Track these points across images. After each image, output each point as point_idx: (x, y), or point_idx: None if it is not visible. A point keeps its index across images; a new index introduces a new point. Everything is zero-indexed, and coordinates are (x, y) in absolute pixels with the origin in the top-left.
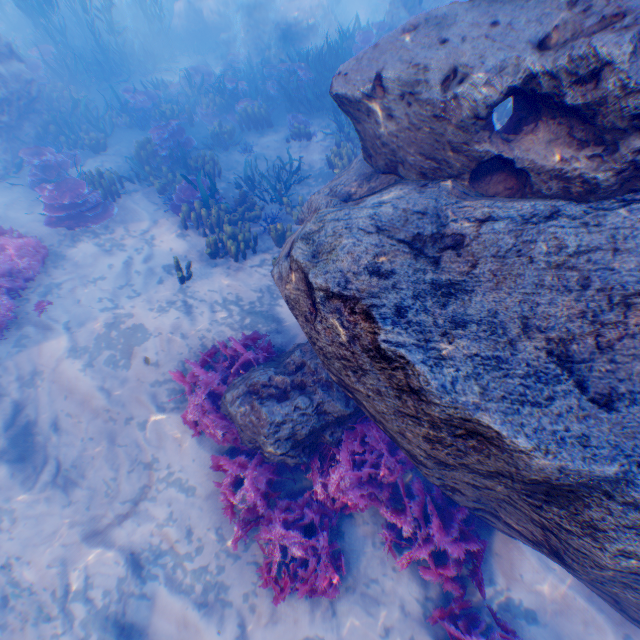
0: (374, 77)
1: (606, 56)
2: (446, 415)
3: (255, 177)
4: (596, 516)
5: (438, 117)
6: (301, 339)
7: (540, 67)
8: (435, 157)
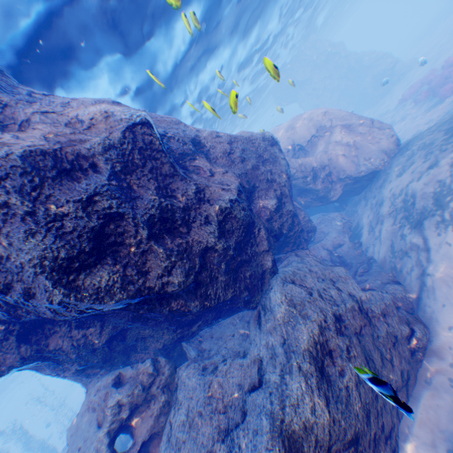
0: None
1: (115, 401)
2: None
3: None
4: (297, 425)
5: None
6: None
7: (106, 428)
8: None
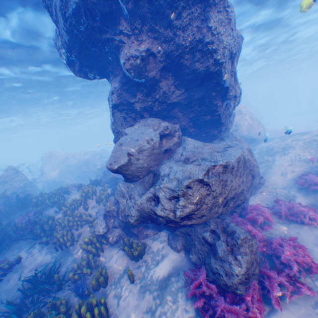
0: (127, 154)
1: (166, 126)
2: (235, 164)
3: (9, 314)
4: (246, 158)
5: (153, 149)
6: (184, 260)
7: (160, 132)
8: (156, 158)
